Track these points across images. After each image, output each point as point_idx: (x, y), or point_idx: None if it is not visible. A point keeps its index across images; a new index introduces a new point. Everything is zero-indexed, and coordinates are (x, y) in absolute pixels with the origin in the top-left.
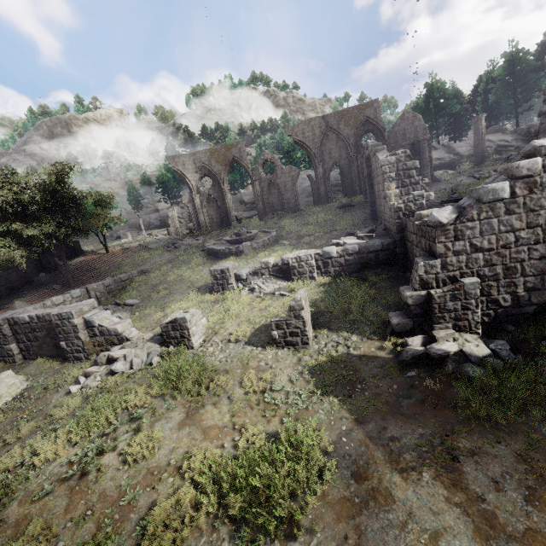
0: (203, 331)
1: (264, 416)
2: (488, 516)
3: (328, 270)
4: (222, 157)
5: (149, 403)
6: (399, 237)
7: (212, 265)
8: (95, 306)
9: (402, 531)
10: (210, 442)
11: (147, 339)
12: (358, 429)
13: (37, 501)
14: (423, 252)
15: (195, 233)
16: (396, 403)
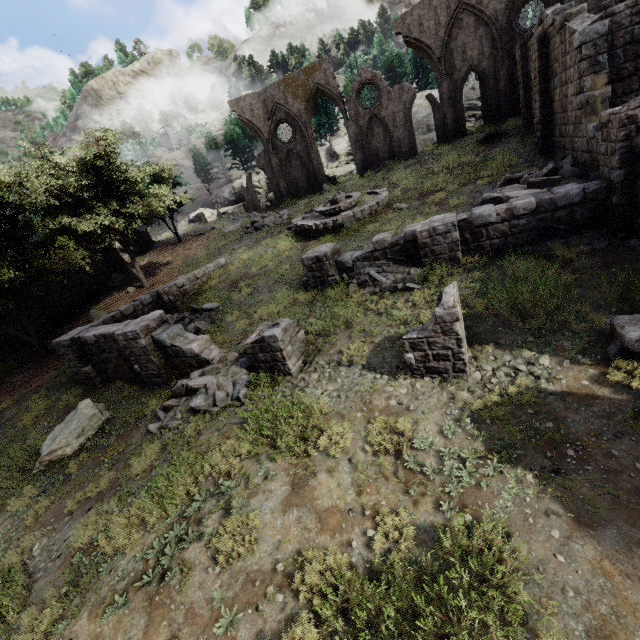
0: (301, 349)
1: (406, 493)
2: None
3: (481, 244)
4: (301, 89)
5: (240, 469)
6: (623, 175)
7: (303, 249)
8: (164, 320)
9: None
10: (330, 536)
11: (231, 360)
12: (586, 540)
13: (108, 616)
14: None
15: (278, 205)
16: None
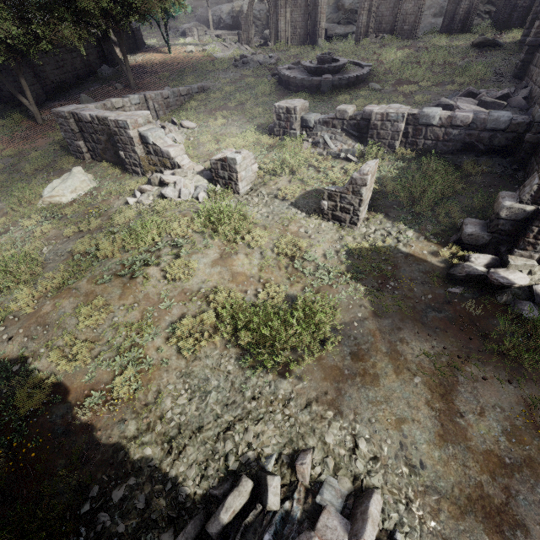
0: (252, 178)
1: (288, 279)
2: (458, 429)
3: (417, 141)
4: None
5: (190, 236)
6: None
7: (279, 99)
8: (149, 120)
9: (374, 408)
10: (236, 285)
11: (197, 171)
12: (373, 321)
13: (99, 284)
14: None
15: (270, 46)
16: (422, 311)
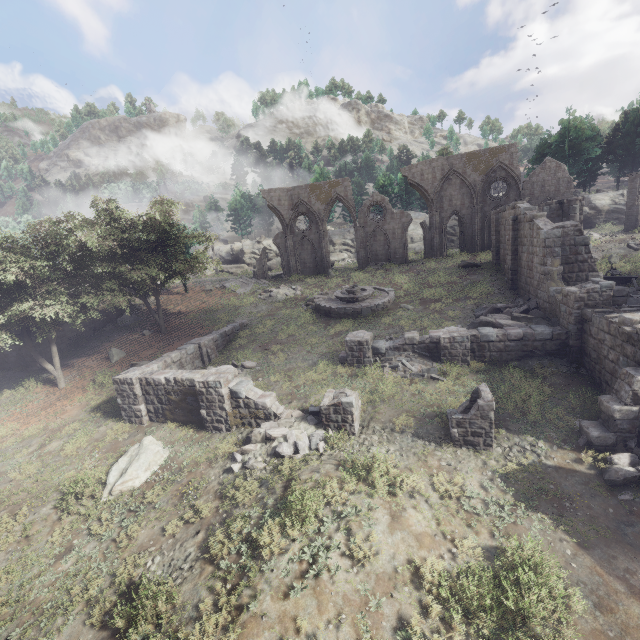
0: (359, 415)
1: (468, 526)
2: None
3: (484, 354)
4: (324, 195)
5: (350, 501)
6: (576, 329)
7: (325, 326)
8: (236, 374)
9: None
10: (427, 551)
11: (296, 416)
12: (585, 555)
13: (288, 598)
14: (626, 359)
15: (284, 278)
16: (618, 530)
